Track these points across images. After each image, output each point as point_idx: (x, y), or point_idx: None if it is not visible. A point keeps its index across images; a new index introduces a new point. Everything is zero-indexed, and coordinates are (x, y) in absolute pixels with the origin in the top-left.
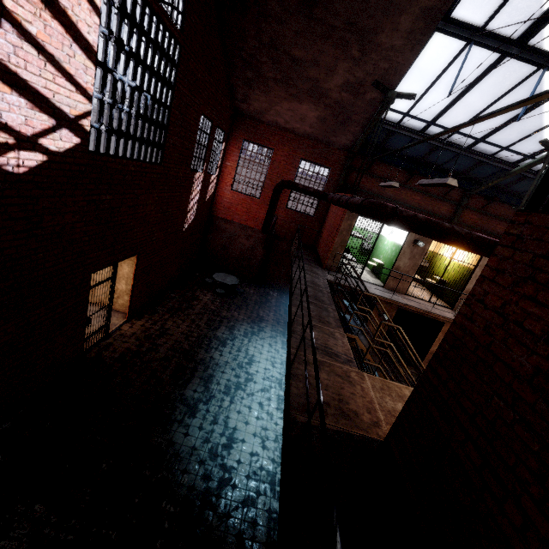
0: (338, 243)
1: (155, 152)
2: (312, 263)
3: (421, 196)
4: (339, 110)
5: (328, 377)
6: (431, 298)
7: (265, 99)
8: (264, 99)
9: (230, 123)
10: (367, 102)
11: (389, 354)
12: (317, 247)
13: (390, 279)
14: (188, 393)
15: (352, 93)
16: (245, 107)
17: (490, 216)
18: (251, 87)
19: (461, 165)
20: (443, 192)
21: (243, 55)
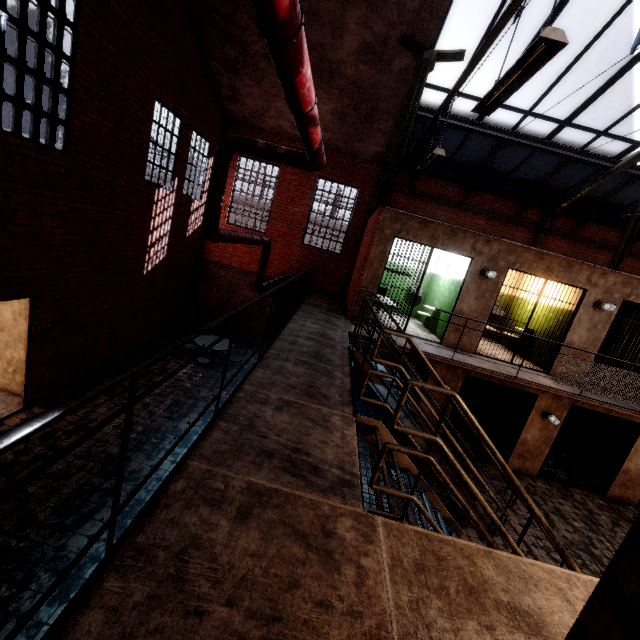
0: (368, 279)
1: (48, 128)
2: (332, 313)
3: (486, 220)
4: (359, 96)
5: (262, 546)
6: (513, 357)
7: (260, 92)
8: (258, 91)
9: (219, 132)
10: (396, 76)
11: (434, 467)
12: (347, 295)
13: (450, 330)
14: (75, 543)
15: (373, 63)
16: (237, 109)
17: (584, 243)
18: (238, 73)
19: (539, 170)
20: (515, 213)
21: (215, 19)
